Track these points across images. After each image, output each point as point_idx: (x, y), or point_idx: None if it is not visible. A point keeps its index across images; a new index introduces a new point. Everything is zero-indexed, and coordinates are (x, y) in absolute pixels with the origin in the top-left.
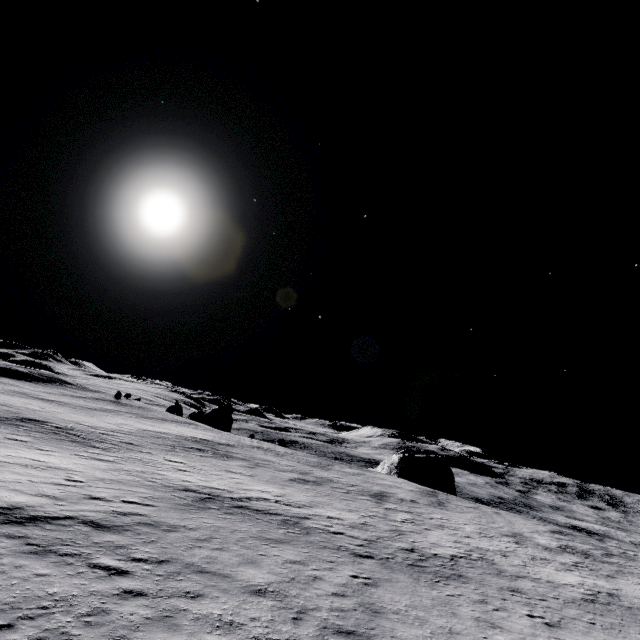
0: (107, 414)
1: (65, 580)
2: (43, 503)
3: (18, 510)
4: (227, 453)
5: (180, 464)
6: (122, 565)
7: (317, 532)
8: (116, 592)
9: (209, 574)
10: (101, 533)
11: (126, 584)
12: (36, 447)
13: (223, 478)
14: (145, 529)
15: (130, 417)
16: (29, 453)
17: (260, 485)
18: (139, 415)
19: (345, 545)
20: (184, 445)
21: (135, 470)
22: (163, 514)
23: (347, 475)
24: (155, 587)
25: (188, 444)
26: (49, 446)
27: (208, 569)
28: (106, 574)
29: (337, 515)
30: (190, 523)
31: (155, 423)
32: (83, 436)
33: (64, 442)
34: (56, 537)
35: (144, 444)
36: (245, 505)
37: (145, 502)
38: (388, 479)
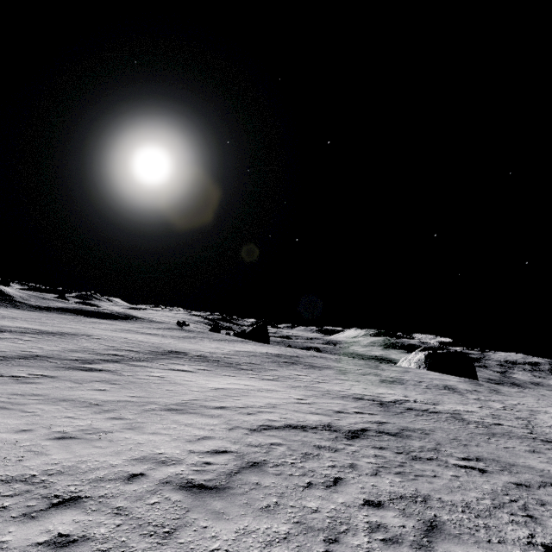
0: (196, 340)
1: (473, 479)
2: (329, 419)
3: (333, 427)
4: (309, 364)
5: (308, 377)
6: (469, 464)
7: (488, 425)
8: (513, 485)
9: (519, 466)
10: (404, 440)
11: (503, 479)
12: (222, 374)
13: (350, 385)
14: (414, 434)
15: (210, 341)
16: (231, 379)
17: (378, 389)
18: (211, 339)
19: (524, 434)
20: (278, 360)
21: (301, 386)
22: (393, 420)
23: (401, 373)
24: (520, 480)
25: (278, 359)
26: (225, 372)
27: (510, 462)
28: (478, 472)
29: (466, 409)
30: (420, 426)
31: (230, 344)
32: (222, 361)
33: (224, 368)
34: (395, 446)
35: (259, 363)
36: (409, 407)
37: (365, 412)
38: (429, 373)
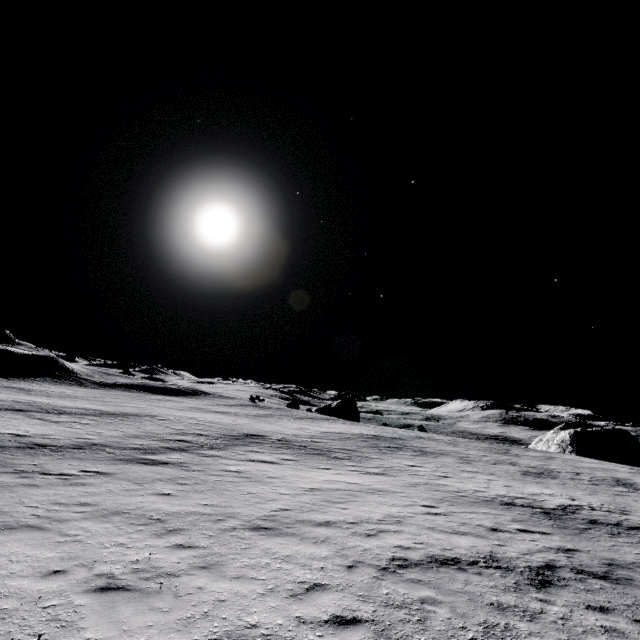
0: (274, 419)
1: None
2: (487, 545)
3: (500, 560)
4: (418, 448)
5: (424, 468)
6: None
7: None
8: None
9: None
10: (627, 589)
11: None
12: (314, 466)
13: (485, 481)
14: (633, 574)
15: (290, 420)
16: (327, 474)
17: (525, 486)
18: (290, 417)
19: None
20: (377, 444)
21: (420, 483)
22: (583, 545)
23: (544, 460)
24: None
25: (377, 443)
26: (317, 463)
27: None
28: None
29: None
30: (631, 557)
31: (314, 423)
32: (309, 447)
33: (314, 456)
34: (621, 603)
35: (356, 448)
36: (589, 518)
37: (531, 528)
38: (583, 460)
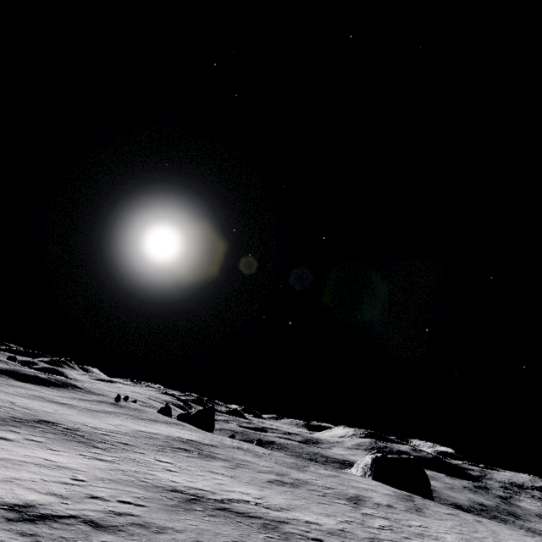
0: (108, 416)
1: None
2: (52, 501)
3: (31, 508)
4: (210, 453)
5: (169, 464)
6: None
7: (296, 538)
8: None
9: None
10: (99, 533)
11: None
12: (48, 447)
13: (207, 479)
14: (137, 530)
15: (127, 418)
16: (42, 453)
17: (241, 486)
18: (134, 416)
19: None
20: (172, 445)
21: (130, 470)
22: (153, 515)
23: (322, 477)
24: None
25: (176, 444)
26: (59, 446)
27: None
28: None
29: (315, 520)
30: (177, 525)
31: (148, 424)
32: (87, 437)
33: (71, 442)
34: (61, 536)
35: (138, 444)
36: (227, 507)
37: (138, 502)
38: (363, 481)
